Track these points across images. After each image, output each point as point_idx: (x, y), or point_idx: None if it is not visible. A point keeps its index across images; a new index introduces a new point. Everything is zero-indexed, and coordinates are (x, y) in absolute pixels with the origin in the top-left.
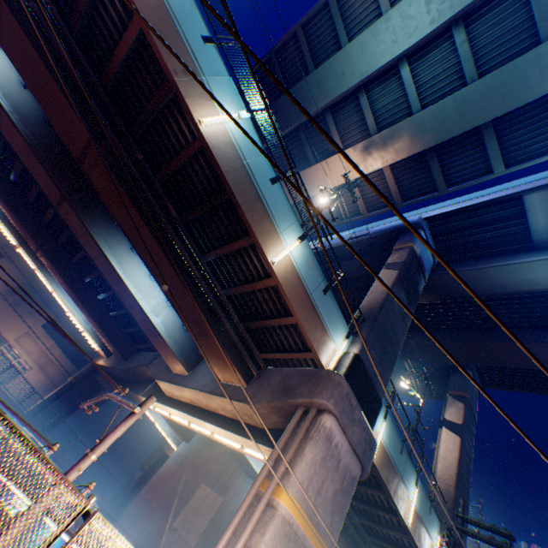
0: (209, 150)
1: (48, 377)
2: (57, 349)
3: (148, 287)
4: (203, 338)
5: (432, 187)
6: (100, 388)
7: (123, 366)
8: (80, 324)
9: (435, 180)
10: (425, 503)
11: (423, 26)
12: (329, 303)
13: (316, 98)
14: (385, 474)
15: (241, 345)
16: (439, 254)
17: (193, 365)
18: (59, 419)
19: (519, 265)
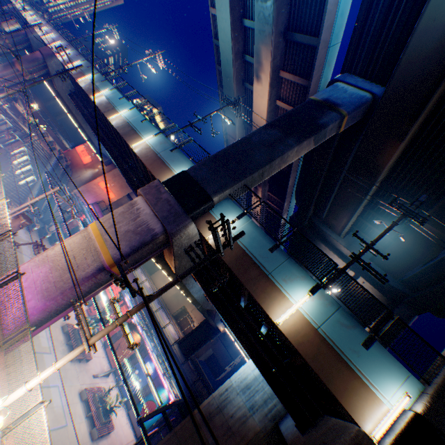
0: (113, 125)
1: None
2: None
3: None
4: None
5: (313, 49)
6: (215, 330)
7: None
8: None
9: (306, 43)
10: (350, 328)
11: (225, 1)
12: (175, 155)
13: (229, 83)
14: (232, 261)
15: None
16: (382, 84)
17: None
18: (194, 347)
19: (432, 2)
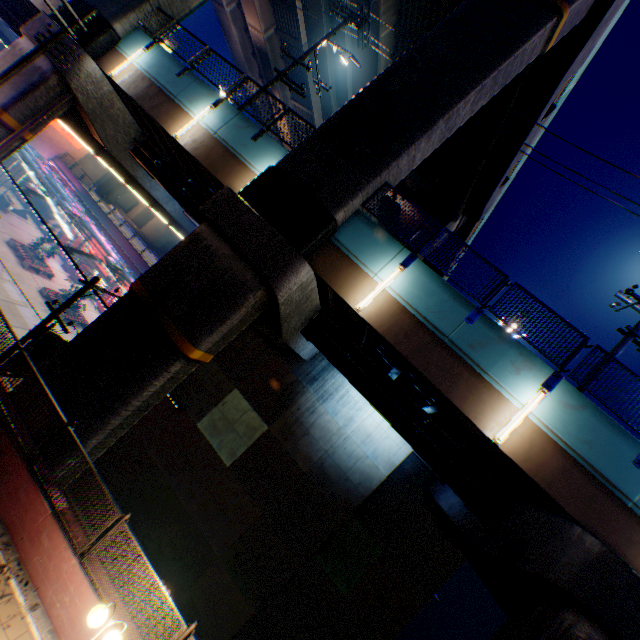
0: None
1: None
2: None
3: None
4: None
5: None
6: None
7: None
8: None
9: None
10: (245, 130)
11: None
12: None
13: None
14: (139, 95)
15: None
16: None
17: None
18: None
19: None
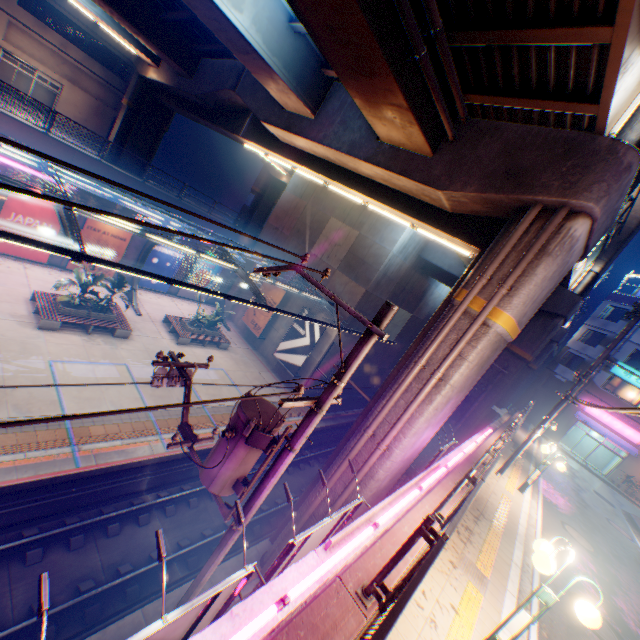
0: None
1: (91, 97)
2: (72, 50)
3: None
4: (359, 79)
5: None
6: (169, 112)
7: (194, 91)
8: (83, 9)
9: None
10: (599, 244)
11: None
12: None
13: None
14: None
15: (437, 91)
16: None
17: (317, 102)
18: (146, 157)
19: None
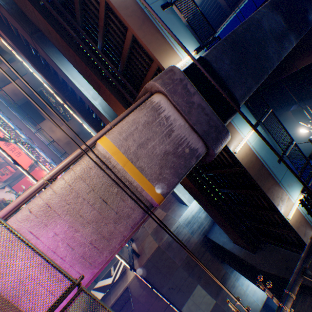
0: None
1: None
2: None
3: (87, 84)
4: (101, 92)
5: None
6: None
7: None
8: None
9: None
10: None
11: None
12: (170, 19)
13: None
14: (255, 173)
15: (118, 85)
16: None
17: None
18: None
19: None
